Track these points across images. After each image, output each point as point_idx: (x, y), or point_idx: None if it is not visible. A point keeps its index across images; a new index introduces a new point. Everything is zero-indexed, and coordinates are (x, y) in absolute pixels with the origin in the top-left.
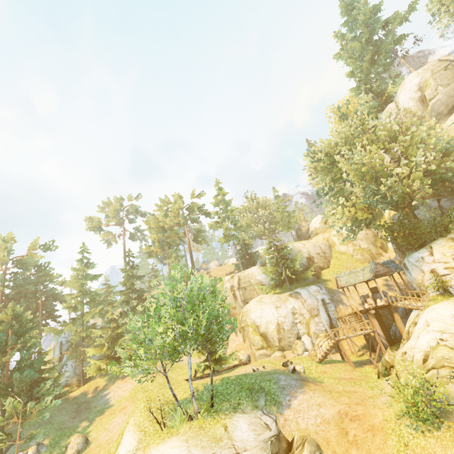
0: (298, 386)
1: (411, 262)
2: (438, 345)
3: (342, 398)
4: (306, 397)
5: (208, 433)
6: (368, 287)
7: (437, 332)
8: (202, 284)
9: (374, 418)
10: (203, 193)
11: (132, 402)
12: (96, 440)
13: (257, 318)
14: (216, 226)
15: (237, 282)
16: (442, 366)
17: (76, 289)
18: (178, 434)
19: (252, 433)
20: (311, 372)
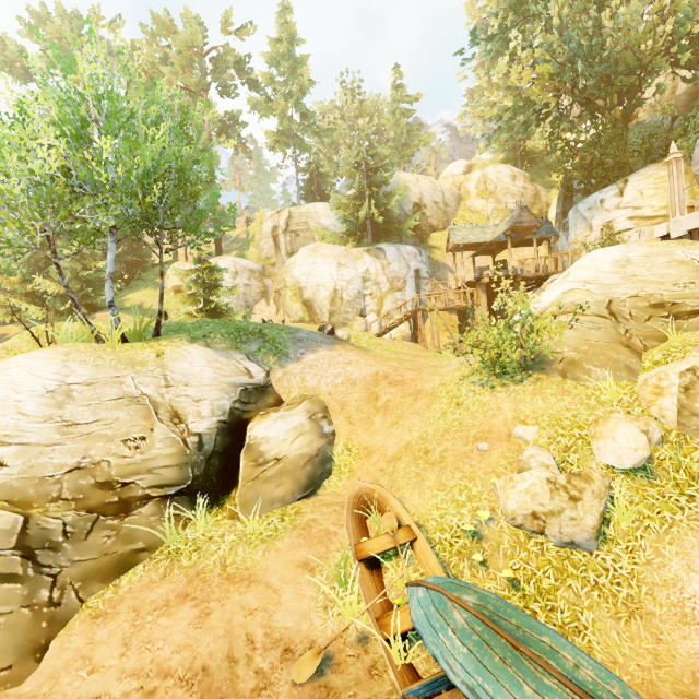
0: (325, 343)
1: (579, 211)
2: (574, 289)
3: (389, 362)
4: (331, 354)
5: (119, 353)
6: (493, 264)
7: (578, 282)
8: (158, 99)
9: (427, 383)
10: (251, 26)
11: None
12: None
13: (302, 275)
14: (266, 108)
15: (285, 221)
16: (566, 311)
17: None
18: (57, 347)
19: (212, 371)
20: (358, 342)
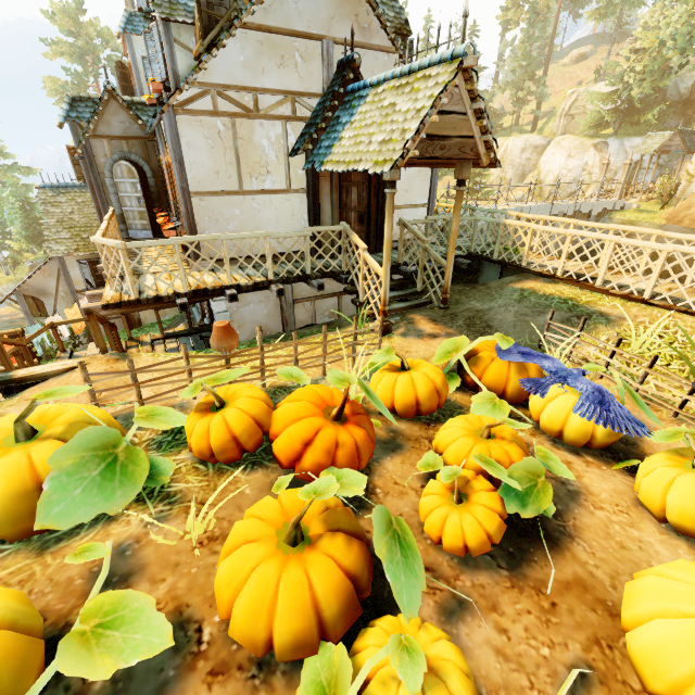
0: None
1: None
2: None
3: None
4: None
5: None
6: None
7: None
8: None
9: None
10: None
11: None
12: None
13: (542, 163)
14: None
15: (569, 105)
16: None
17: None
18: None
19: None
20: None
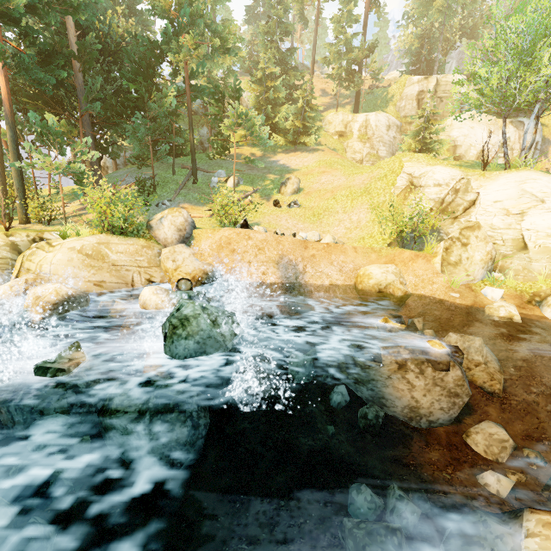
0: None
1: None
2: None
3: None
4: None
5: None
6: None
7: None
8: None
9: None
10: None
11: (333, 169)
12: (310, 188)
13: (462, 136)
14: None
15: (433, 87)
16: None
17: (207, 2)
18: (530, 170)
19: None
20: None
